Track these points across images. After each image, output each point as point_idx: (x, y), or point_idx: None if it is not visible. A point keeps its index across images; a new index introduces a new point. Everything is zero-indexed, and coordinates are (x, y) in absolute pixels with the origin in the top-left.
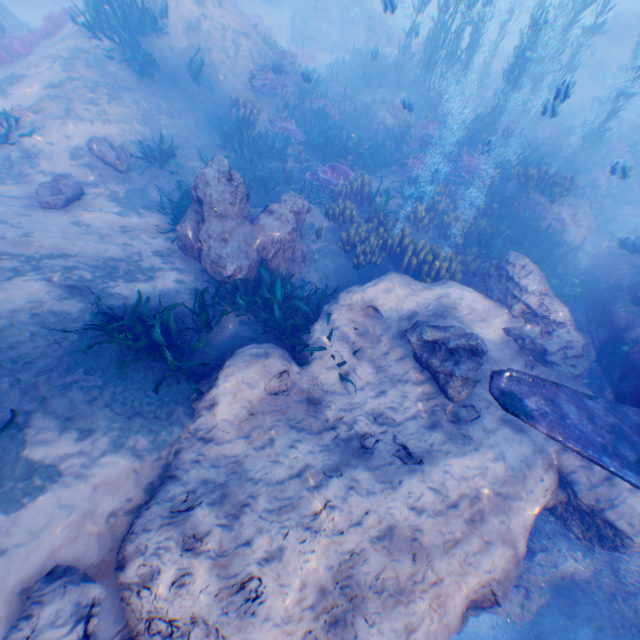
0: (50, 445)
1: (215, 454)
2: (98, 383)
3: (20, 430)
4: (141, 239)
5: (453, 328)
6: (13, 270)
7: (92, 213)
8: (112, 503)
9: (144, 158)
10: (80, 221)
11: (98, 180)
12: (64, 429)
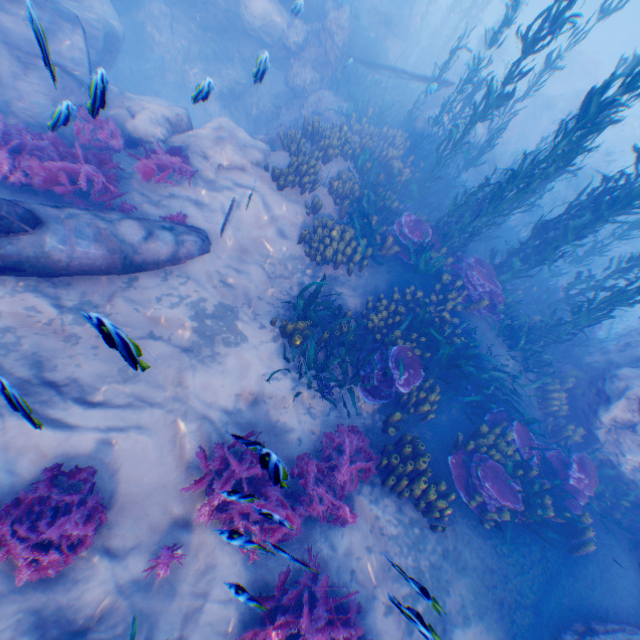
0: None
1: None
2: None
3: None
4: None
5: None
6: None
7: None
8: None
9: None
10: None
11: None
12: None
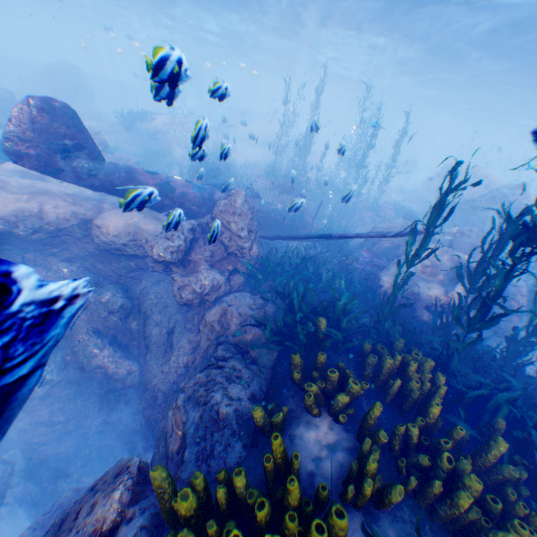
0: None
1: None
2: None
3: None
4: None
5: None
6: None
7: None
8: None
9: None
10: None
11: None
12: None
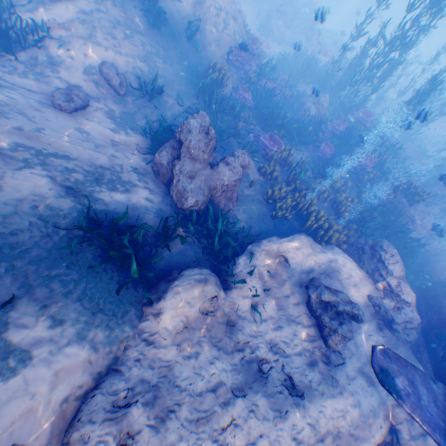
0: (27, 330)
1: (153, 356)
2: (75, 278)
3: (6, 313)
4: (125, 154)
5: (342, 294)
6: (25, 162)
7: (91, 122)
8: (67, 389)
9: (139, 89)
10: (81, 127)
11: (100, 96)
12: (41, 316)
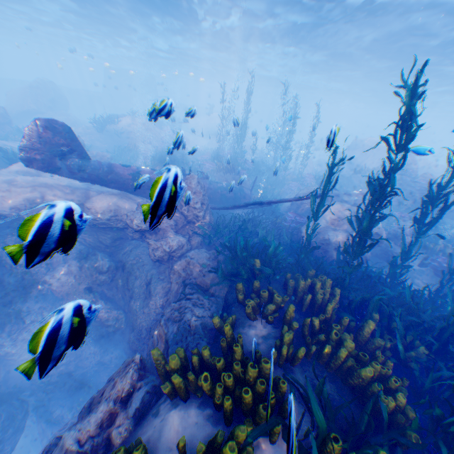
0: None
1: None
2: None
3: None
4: None
5: None
6: None
7: None
8: None
9: None
10: None
11: None
12: None
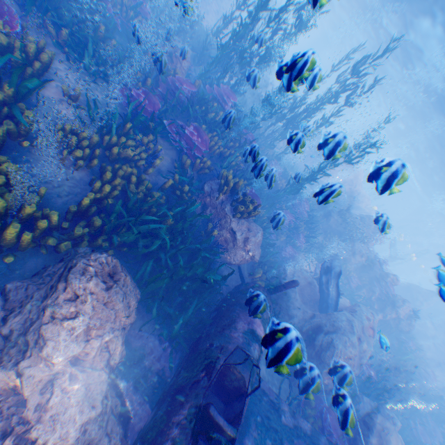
0: None
1: None
2: None
3: None
4: None
5: None
6: None
7: None
8: None
9: None
10: None
11: None
12: None
